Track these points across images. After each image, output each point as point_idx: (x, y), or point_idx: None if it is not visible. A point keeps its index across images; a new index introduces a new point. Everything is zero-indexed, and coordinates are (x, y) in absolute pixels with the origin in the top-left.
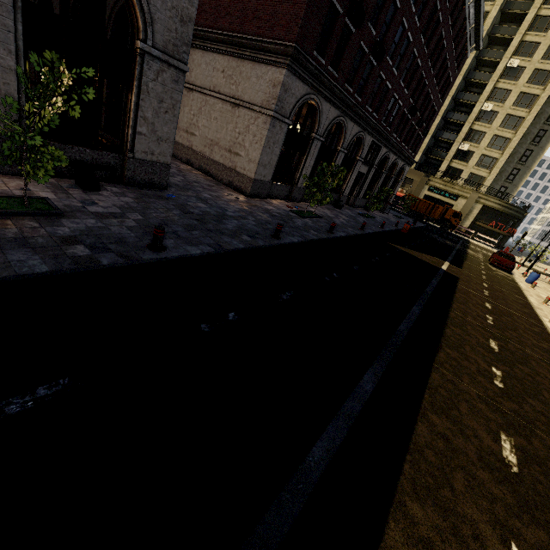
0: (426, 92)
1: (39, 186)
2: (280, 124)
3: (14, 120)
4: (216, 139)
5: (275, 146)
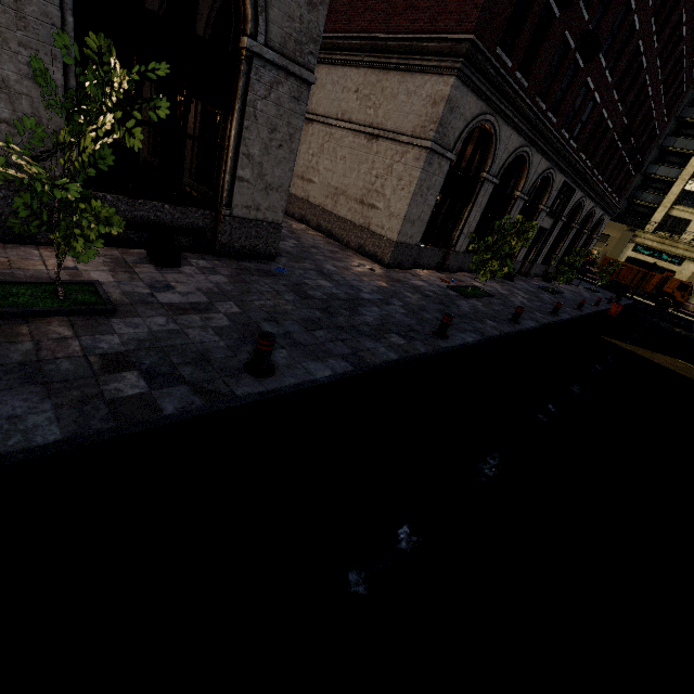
0: (647, 107)
1: (93, 263)
2: (439, 160)
3: (33, 157)
4: (343, 186)
5: (429, 193)
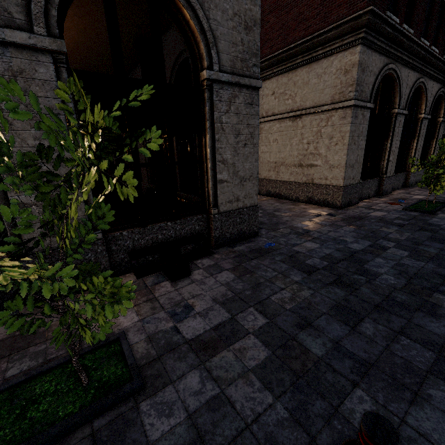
0: None
1: None
2: (361, 111)
3: (13, 254)
4: (281, 159)
5: (359, 139)
